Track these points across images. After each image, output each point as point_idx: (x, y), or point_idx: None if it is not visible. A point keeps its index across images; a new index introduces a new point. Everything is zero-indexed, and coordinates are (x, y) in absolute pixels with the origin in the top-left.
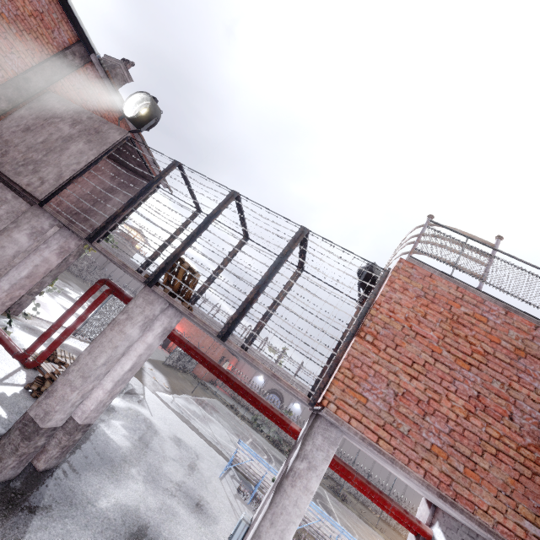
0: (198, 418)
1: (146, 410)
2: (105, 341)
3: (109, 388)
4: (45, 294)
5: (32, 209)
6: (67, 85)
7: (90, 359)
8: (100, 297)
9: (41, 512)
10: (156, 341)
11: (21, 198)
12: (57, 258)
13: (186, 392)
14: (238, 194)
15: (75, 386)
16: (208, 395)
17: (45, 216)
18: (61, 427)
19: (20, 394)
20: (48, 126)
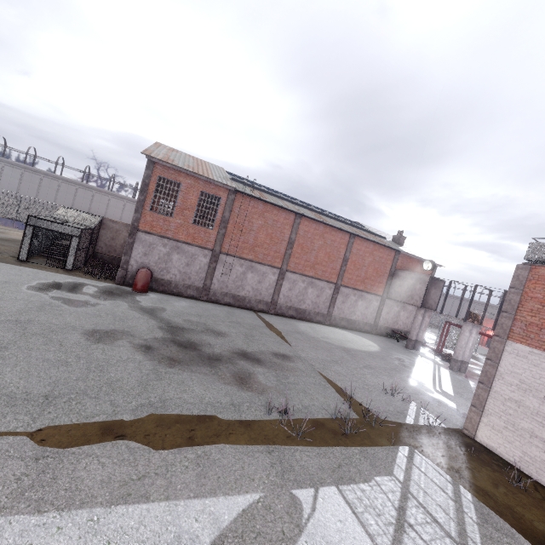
0: None
1: None
2: (461, 338)
3: (468, 351)
4: None
5: (417, 309)
6: (398, 264)
7: (460, 343)
8: (448, 327)
9: (468, 378)
10: (475, 336)
11: (401, 302)
12: (428, 319)
13: None
14: (477, 285)
15: (460, 350)
16: None
17: (422, 310)
18: (461, 363)
19: (441, 360)
20: (404, 282)
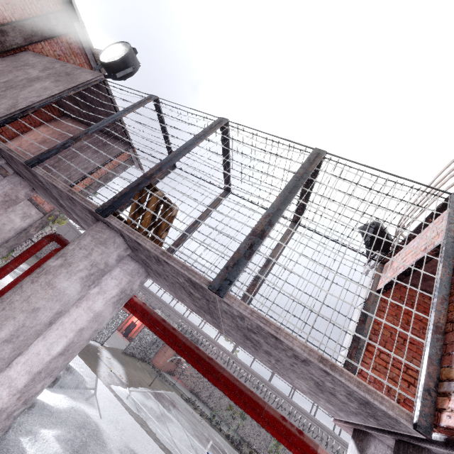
0: (156, 418)
1: (94, 410)
2: (17, 299)
3: (20, 385)
4: (8, 276)
5: None
6: (47, 49)
7: None
8: (46, 257)
9: None
10: (108, 309)
11: None
12: None
13: (143, 385)
14: (227, 120)
15: None
16: (167, 387)
17: None
18: None
19: None
20: (16, 71)
